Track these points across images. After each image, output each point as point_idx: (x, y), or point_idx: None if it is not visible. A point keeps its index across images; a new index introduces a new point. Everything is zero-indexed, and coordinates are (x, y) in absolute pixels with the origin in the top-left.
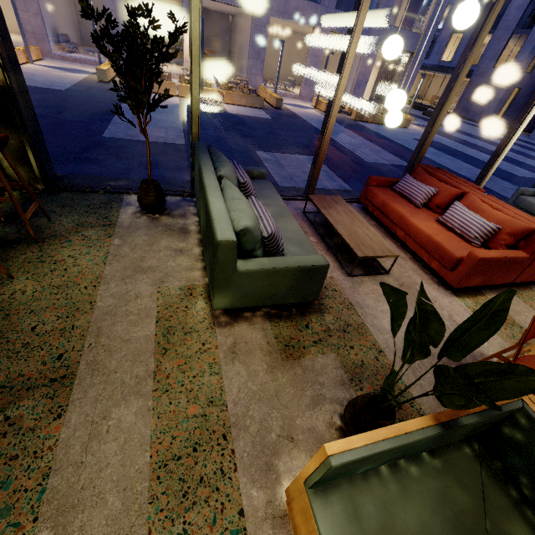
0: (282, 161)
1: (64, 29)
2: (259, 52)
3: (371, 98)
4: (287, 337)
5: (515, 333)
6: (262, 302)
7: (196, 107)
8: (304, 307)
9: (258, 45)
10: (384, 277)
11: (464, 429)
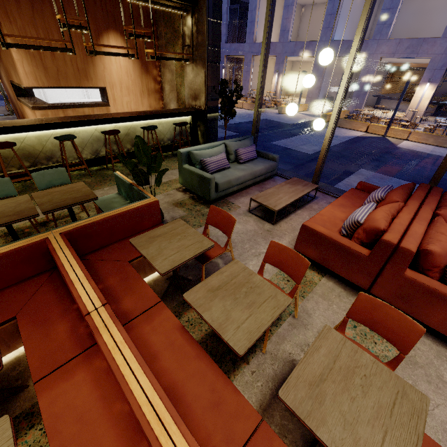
0: (373, 179)
1: (335, 94)
2: None
3: None
4: (185, 202)
5: (287, 290)
6: (191, 188)
7: (254, 119)
8: (207, 203)
9: None
10: (267, 223)
11: (135, 192)
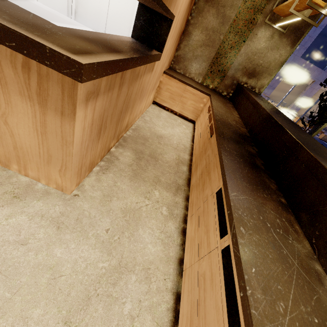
0: None
1: None
2: (274, 83)
3: None
4: None
5: None
6: None
7: (324, 126)
8: None
9: (276, 80)
10: None
11: None
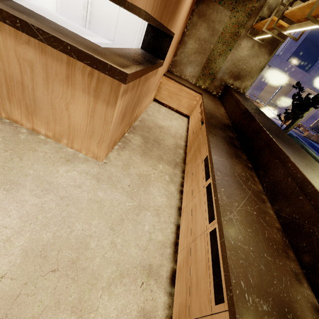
0: None
1: None
2: (263, 84)
3: (313, 127)
4: None
5: None
6: None
7: (298, 121)
8: None
9: (264, 81)
10: None
11: None
